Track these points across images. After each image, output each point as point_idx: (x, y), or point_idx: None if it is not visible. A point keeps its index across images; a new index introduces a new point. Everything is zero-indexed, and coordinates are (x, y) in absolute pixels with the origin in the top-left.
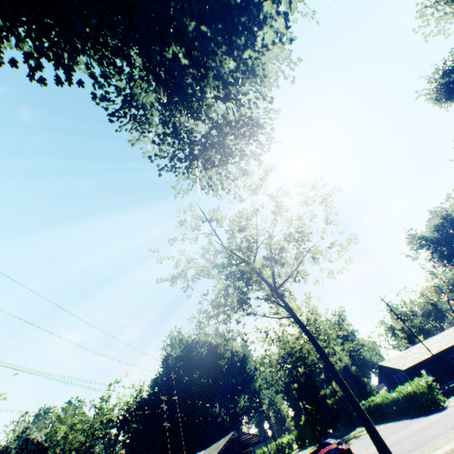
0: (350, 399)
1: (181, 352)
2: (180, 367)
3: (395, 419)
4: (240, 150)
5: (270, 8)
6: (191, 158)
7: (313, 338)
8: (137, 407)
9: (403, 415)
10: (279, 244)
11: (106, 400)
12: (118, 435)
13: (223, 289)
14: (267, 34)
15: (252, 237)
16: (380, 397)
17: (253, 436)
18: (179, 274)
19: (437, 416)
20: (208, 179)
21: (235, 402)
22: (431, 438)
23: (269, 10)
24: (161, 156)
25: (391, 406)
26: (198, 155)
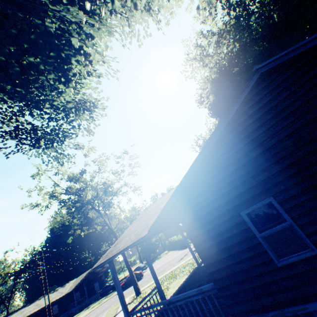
0: (126, 263)
1: (62, 224)
2: (61, 234)
3: (177, 248)
4: (74, 133)
5: (64, 87)
6: (32, 146)
7: (115, 235)
8: (29, 262)
9: (179, 247)
10: (103, 185)
11: (3, 262)
12: (16, 280)
13: (68, 211)
14: (66, 97)
15: (84, 184)
16: (173, 238)
17: (104, 268)
18: (38, 204)
19: (183, 251)
20: (49, 155)
21: (100, 248)
22: (169, 266)
23: (63, 88)
24: (6, 147)
25: (177, 242)
26: (41, 137)
